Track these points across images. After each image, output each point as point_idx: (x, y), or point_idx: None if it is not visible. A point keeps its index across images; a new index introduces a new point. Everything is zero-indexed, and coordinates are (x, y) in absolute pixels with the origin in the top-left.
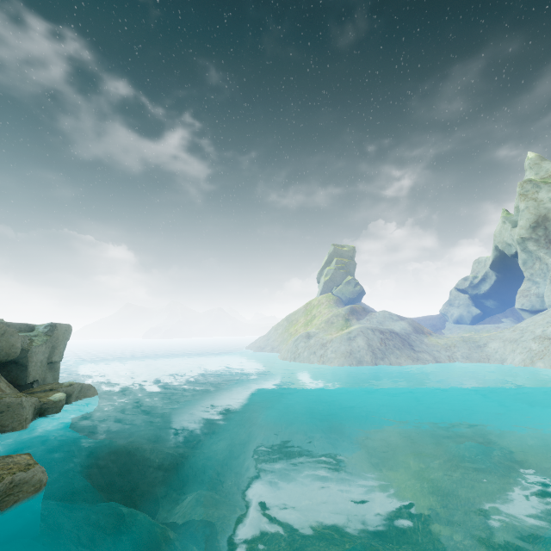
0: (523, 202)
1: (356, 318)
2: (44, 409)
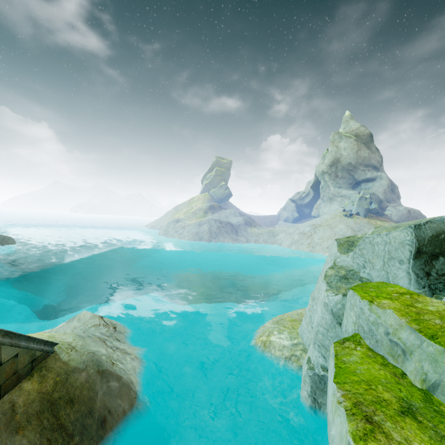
0: (330, 147)
1: (212, 212)
2: None
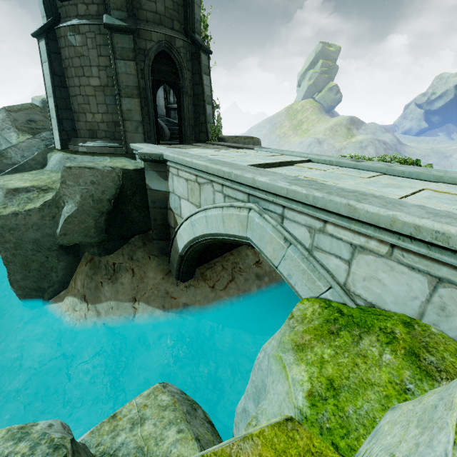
0: None
1: (356, 129)
2: None
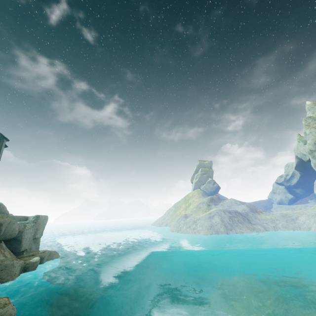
0: (307, 129)
1: (214, 204)
2: (26, 267)
